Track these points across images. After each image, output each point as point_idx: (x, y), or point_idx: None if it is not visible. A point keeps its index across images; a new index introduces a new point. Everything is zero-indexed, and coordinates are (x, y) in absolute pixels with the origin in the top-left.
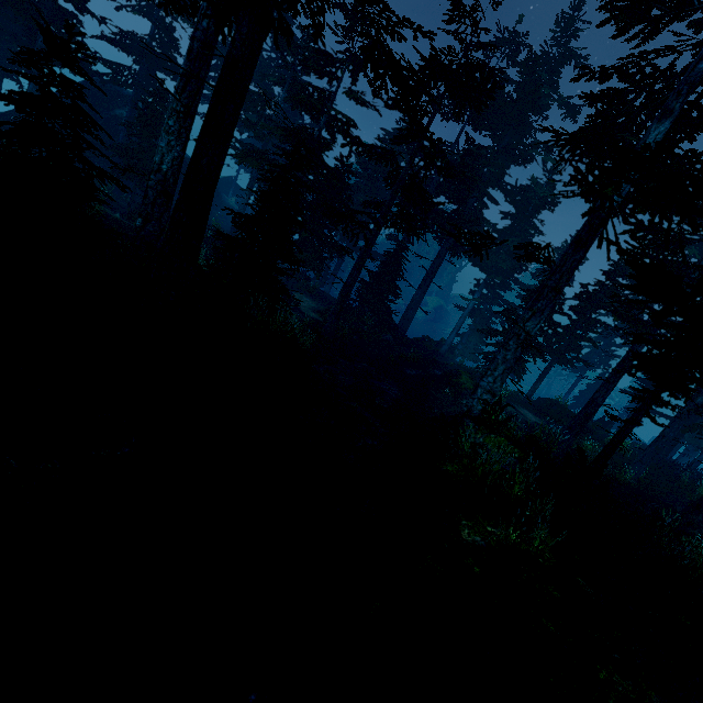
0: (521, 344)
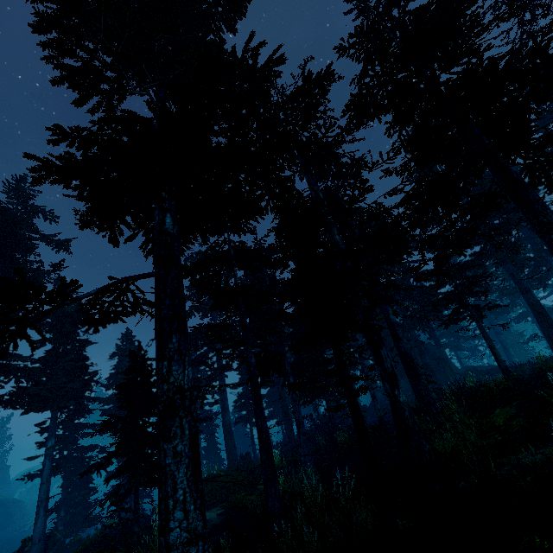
0: (186, 411)
